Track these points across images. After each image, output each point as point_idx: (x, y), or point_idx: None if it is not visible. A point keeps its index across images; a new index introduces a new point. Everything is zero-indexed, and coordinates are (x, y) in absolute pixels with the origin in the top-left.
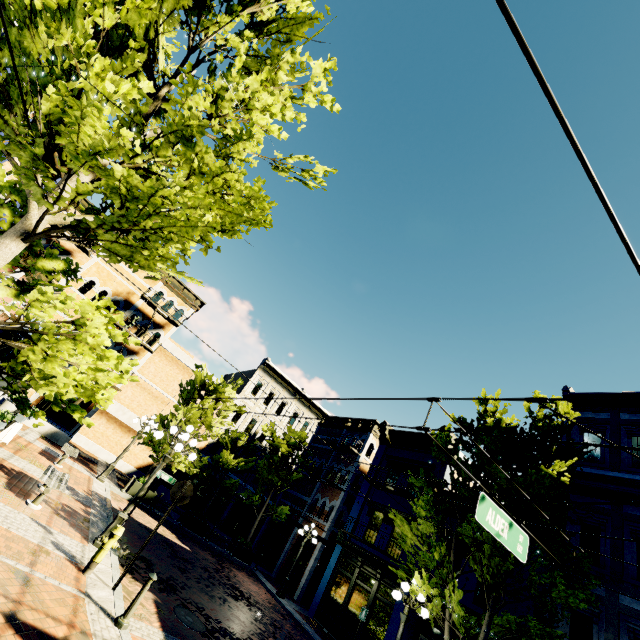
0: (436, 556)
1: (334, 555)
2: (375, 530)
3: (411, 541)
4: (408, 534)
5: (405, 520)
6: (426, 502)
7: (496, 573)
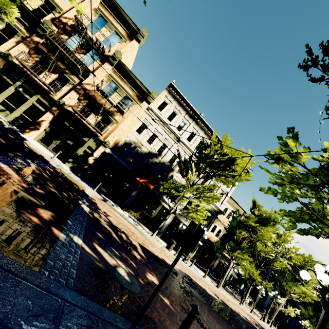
0: (313, 320)
1: (268, 298)
2: (281, 296)
3: (304, 312)
4: (303, 311)
5: (304, 308)
6: (311, 308)
7: (328, 328)
